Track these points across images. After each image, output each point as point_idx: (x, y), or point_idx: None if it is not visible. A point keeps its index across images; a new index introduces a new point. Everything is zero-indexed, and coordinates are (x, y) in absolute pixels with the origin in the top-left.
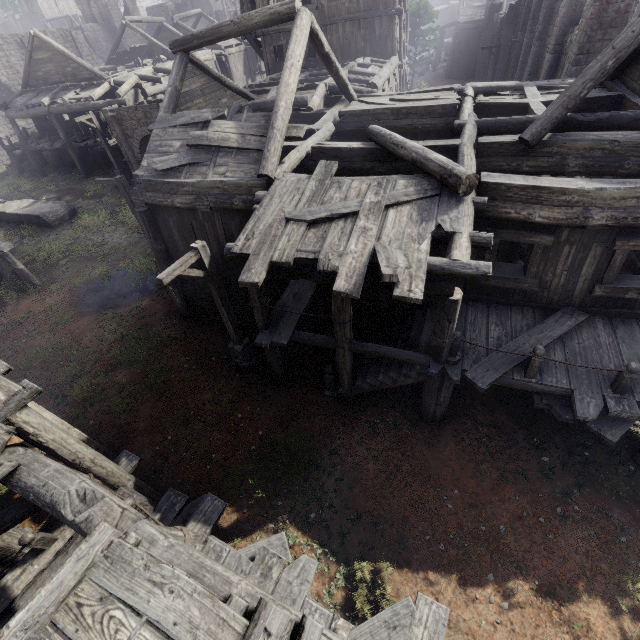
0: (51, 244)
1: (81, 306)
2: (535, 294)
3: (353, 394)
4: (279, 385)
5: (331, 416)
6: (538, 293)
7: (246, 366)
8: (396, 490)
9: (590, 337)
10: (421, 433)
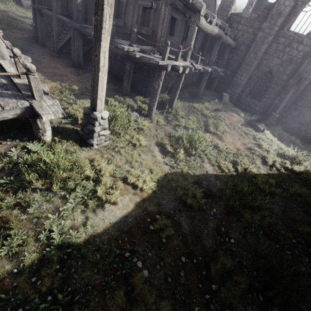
0: (14, 3)
1: (2, 12)
2: (124, 30)
3: (58, 50)
4: (40, 45)
5: (45, 53)
6: (125, 30)
7: (34, 36)
8: (39, 62)
9: (125, 39)
10: (68, 65)
